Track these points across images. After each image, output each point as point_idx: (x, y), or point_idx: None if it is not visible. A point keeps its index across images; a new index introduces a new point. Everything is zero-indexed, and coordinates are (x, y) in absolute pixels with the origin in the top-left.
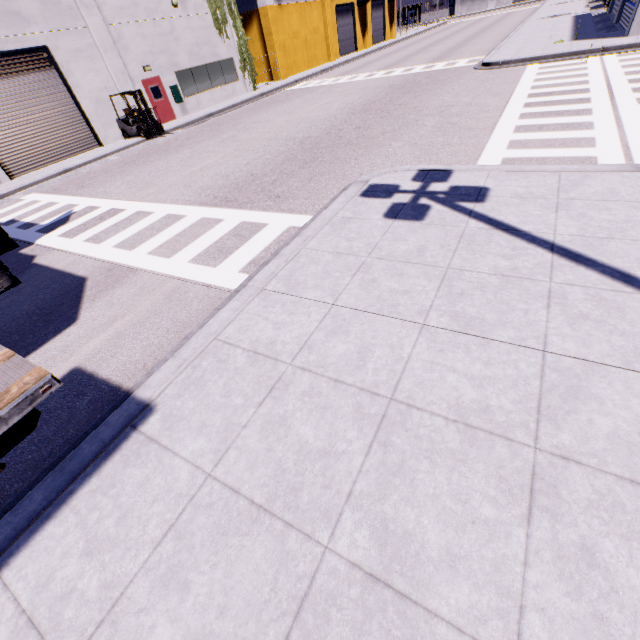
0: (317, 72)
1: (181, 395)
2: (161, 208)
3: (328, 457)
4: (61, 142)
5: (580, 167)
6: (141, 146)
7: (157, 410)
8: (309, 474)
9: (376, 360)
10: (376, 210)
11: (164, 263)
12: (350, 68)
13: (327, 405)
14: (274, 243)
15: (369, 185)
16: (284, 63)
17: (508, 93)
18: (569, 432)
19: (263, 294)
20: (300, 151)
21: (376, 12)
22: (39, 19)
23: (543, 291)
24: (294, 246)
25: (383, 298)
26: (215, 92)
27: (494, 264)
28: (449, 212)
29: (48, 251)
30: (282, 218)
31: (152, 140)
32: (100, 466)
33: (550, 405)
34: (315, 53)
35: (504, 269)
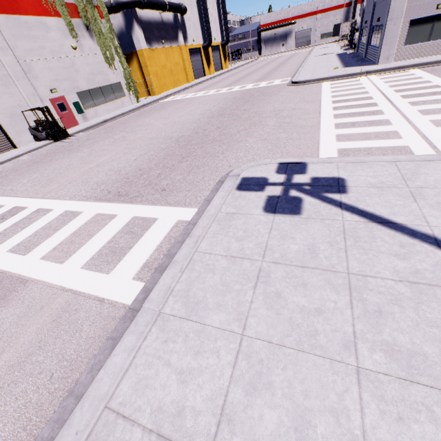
0: (181, 89)
1: None
2: (60, 205)
3: None
4: None
5: (409, 157)
6: (49, 147)
7: None
8: None
9: None
10: (255, 204)
11: (56, 270)
12: (203, 86)
13: None
14: (165, 240)
15: (241, 178)
16: (157, 84)
17: (318, 100)
18: None
19: (161, 320)
20: (177, 147)
21: (215, 53)
22: None
23: None
24: (186, 250)
25: (296, 322)
26: (108, 105)
27: (393, 266)
28: (321, 204)
29: None
30: (170, 211)
31: (58, 142)
32: None
33: None
34: (178, 78)
35: (406, 273)
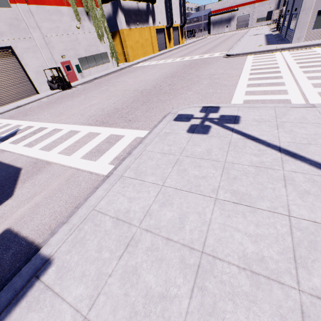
0: (148, 58)
1: (70, 251)
2: (67, 127)
3: (165, 300)
4: (17, 92)
5: (284, 105)
6: (59, 94)
7: (54, 263)
8: (153, 315)
9: (190, 223)
10: (182, 128)
11: (67, 159)
12: (164, 56)
13: (162, 257)
14: (128, 146)
15: (177, 114)
16: (132, 54)
17: (241, 68)
18: (317, 276)
19: (122, 179)
20: (141, 96)
21: (175, 32)
22: (7, 33)
23: (280, 176)
24: (139, 149)
25: (191, 181)
26: (98, 67)
27: (250, 159)
28: (221, 129)
29: (2, 152)
30: (132, 132)
31: (65, 91)
32: (11, 311)
33: (301, 255)
34: (147, 50)
35: (256, 162)
